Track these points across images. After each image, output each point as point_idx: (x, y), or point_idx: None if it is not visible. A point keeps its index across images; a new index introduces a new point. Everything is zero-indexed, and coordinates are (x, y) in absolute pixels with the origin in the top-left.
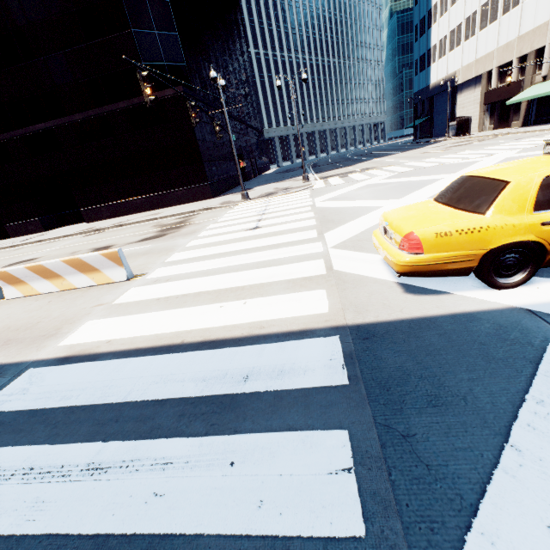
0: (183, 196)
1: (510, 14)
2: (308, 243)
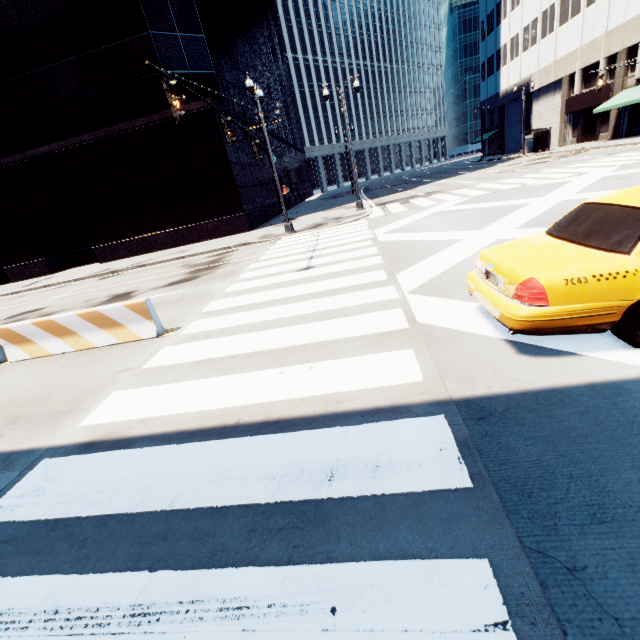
0: (214, 229)
1: (596, 5)
2: (377, 287)
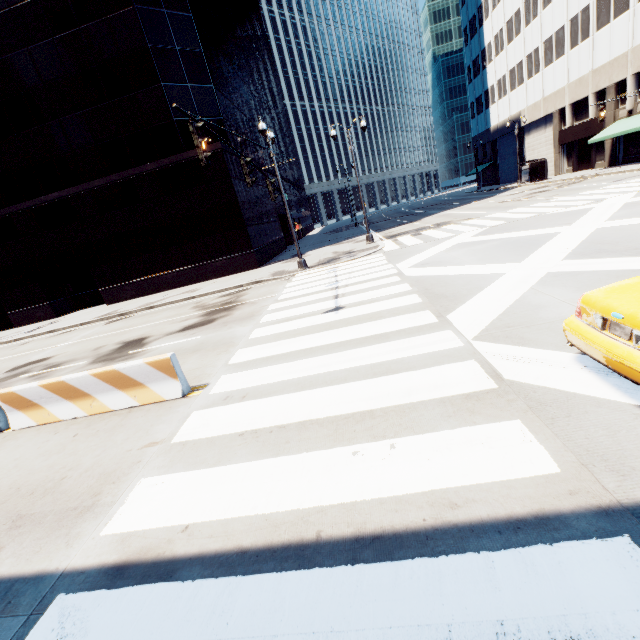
0: (223, 267)
1: (580, 47)
2: (430, 332)
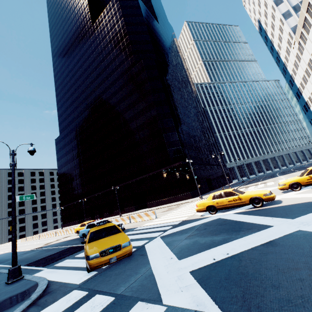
0: (181, 197)
1: None
2: None
